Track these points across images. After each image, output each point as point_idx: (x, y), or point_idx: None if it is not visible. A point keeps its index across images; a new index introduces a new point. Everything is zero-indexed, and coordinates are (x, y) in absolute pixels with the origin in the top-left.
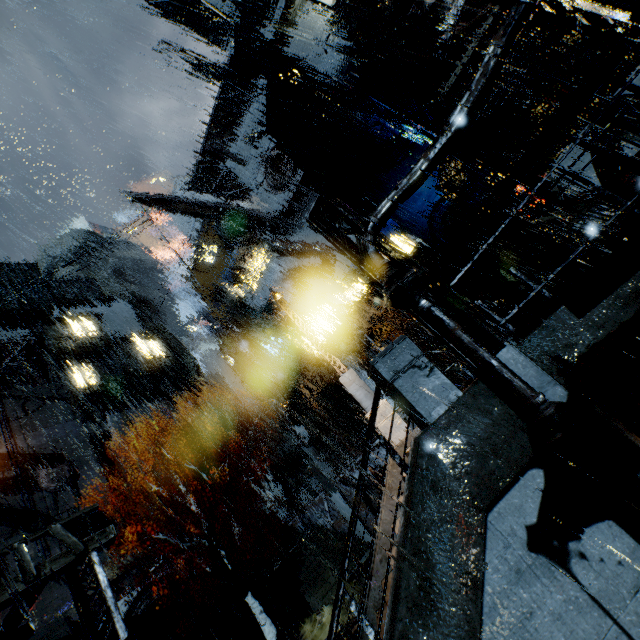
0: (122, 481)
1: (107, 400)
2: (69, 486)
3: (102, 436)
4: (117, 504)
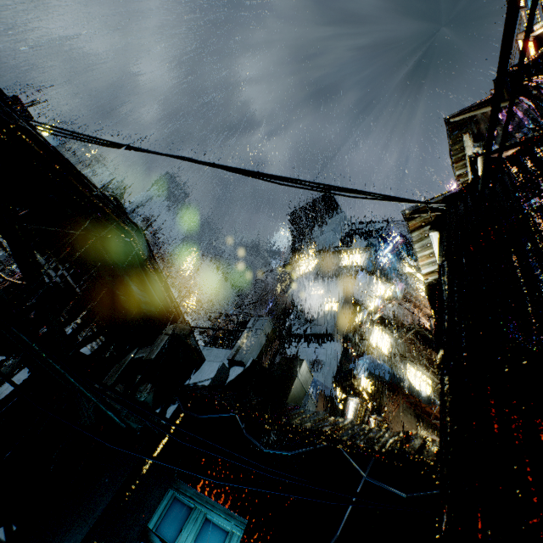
0: None
1: None
2: None
3: None
4: None
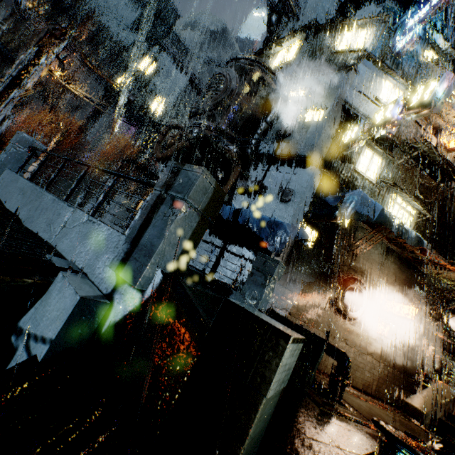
0: (86, 132)
1: (116, 102)
2: (69, 110)
3: (100, 111)
4: (75, 135)
